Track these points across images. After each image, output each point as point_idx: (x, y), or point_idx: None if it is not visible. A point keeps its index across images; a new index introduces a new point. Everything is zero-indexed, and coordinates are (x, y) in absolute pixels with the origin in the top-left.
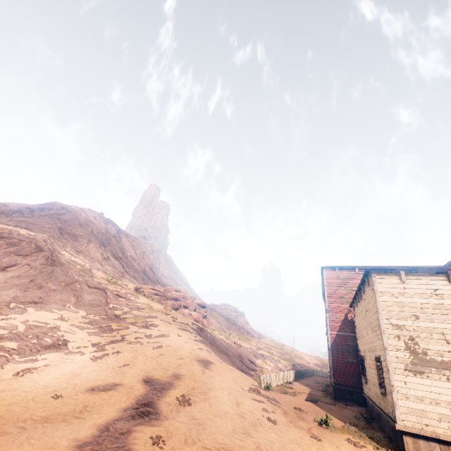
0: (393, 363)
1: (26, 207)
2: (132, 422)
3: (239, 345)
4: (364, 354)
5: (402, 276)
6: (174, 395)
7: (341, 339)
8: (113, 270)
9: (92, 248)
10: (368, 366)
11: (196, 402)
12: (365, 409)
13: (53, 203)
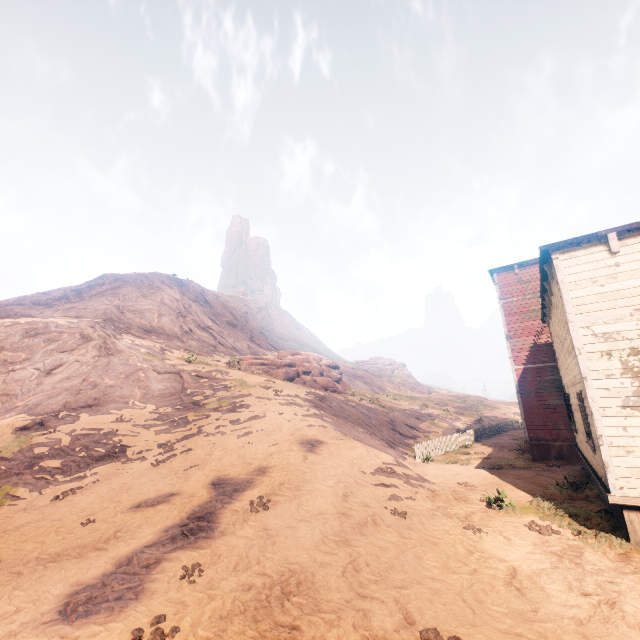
0: (600, 401)
1: (71, 290)
2: (169, 547)
3: (390, 409)
4: (568, 390)
5: (611, 243)
6: (248, 498)
7: (534, 374)
8: (199, 345)
9: (166, 323)
10: (573, 408)
11: (277, 504)
12: (581, 467)
13: (104, 276)
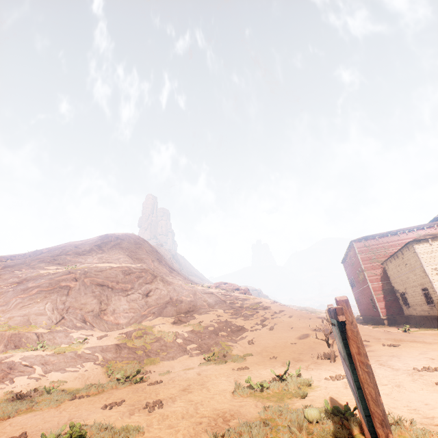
0: (437, 288)
1: (94, 245)
2: None
3: None
4: (405, 290)
5: (429, 242)
6: None
7: (379, 286)
8: (182, 279)
9: (158, 265)
10: (411, 296)
11: None
12: (408, 325)
13: (107, 235)
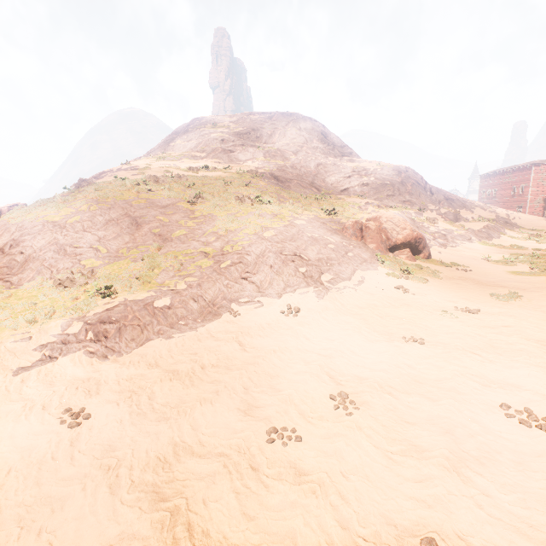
0: None
1: (320, 133)
2: None
3: None
4: None
5: None
6: None
7: (534, 199)
8: None
9: None
10: None
11: None
12: None
13: (312, 120)
